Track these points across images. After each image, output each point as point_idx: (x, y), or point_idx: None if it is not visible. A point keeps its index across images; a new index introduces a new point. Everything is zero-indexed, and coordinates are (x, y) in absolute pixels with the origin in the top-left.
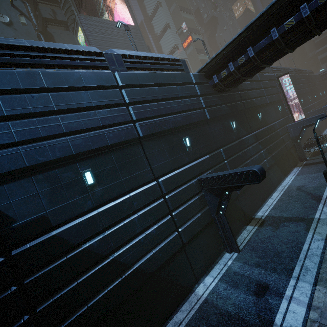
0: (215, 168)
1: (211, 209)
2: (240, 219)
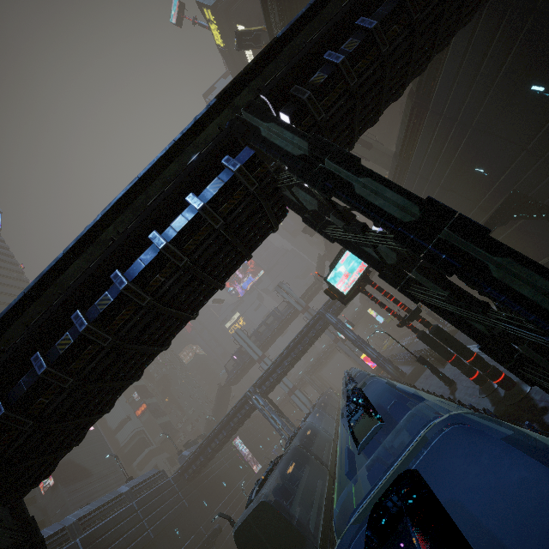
0: (200, 543)
1: None
2: None
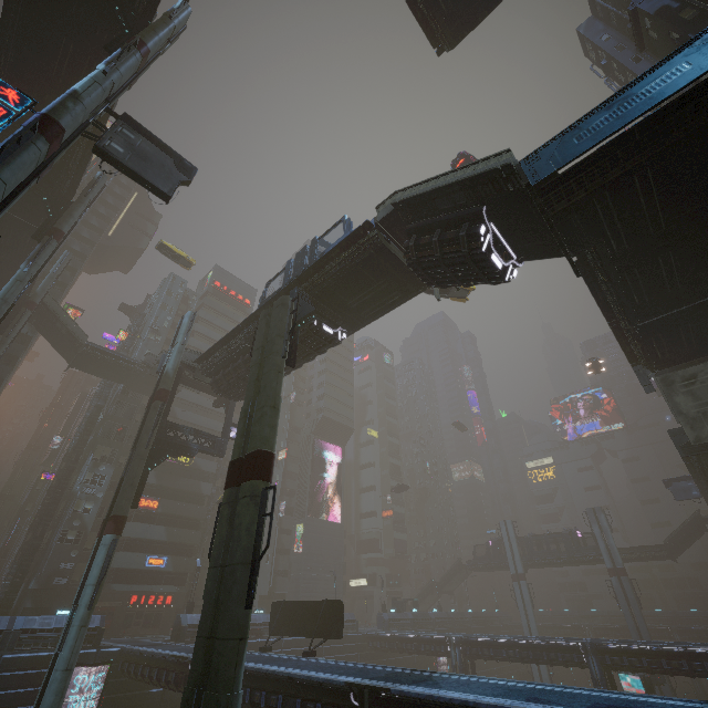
0: None
1: None
2: None
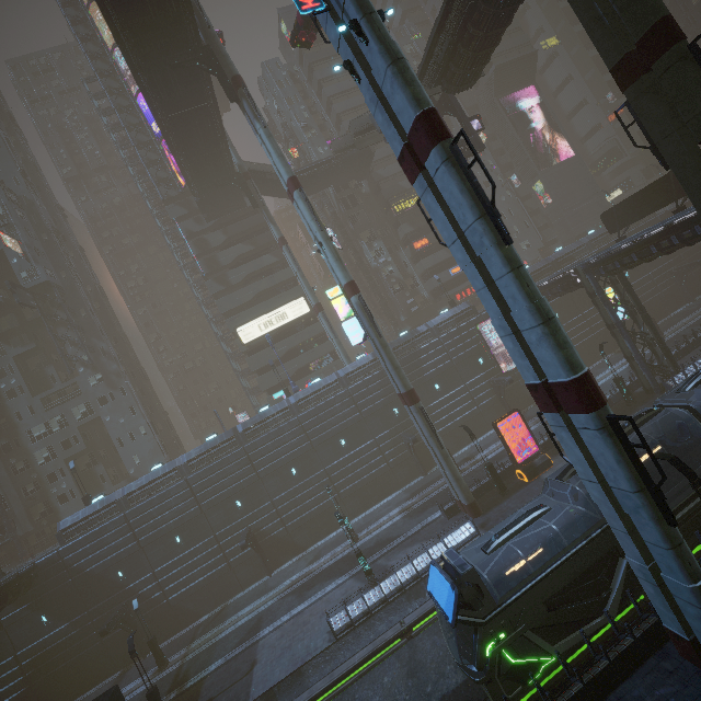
0: (677, 265)
1: (676, 284)
2: (696, 291)
